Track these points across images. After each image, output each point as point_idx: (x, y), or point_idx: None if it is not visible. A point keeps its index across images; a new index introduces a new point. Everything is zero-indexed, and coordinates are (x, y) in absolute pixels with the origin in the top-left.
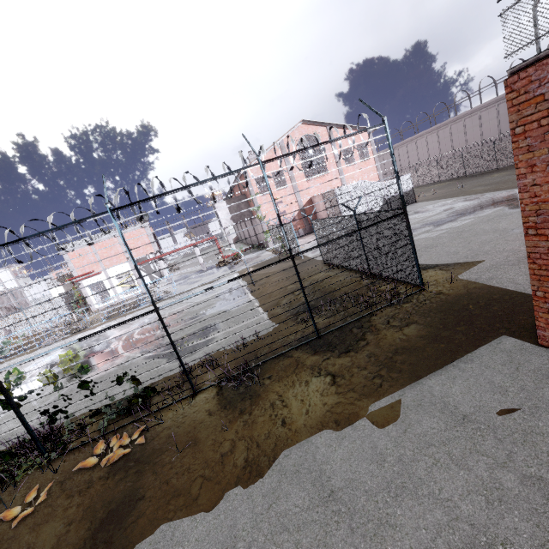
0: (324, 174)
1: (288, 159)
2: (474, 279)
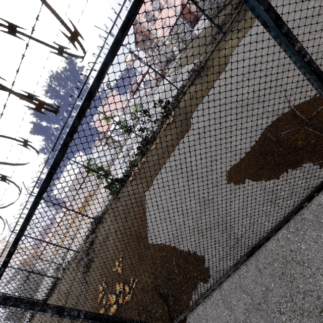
0: None
1: None
2: None
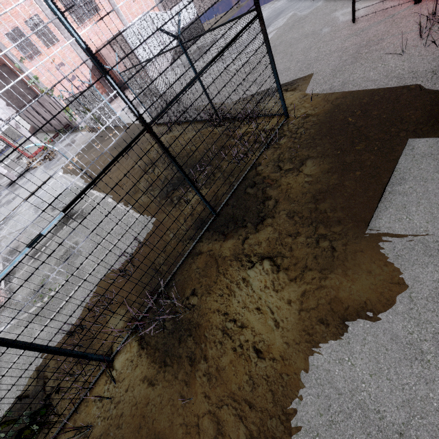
0: (97, 13)
1: None
2: (329, 89)
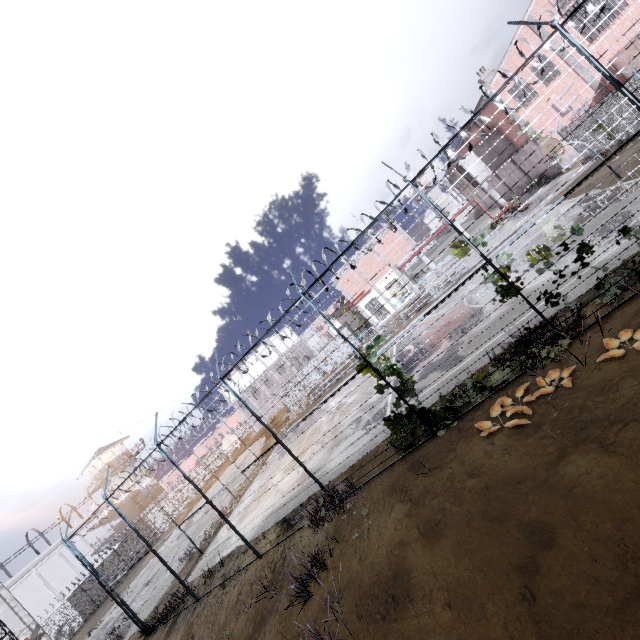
0: (620, 13)
1: (548, 33)
2: None
